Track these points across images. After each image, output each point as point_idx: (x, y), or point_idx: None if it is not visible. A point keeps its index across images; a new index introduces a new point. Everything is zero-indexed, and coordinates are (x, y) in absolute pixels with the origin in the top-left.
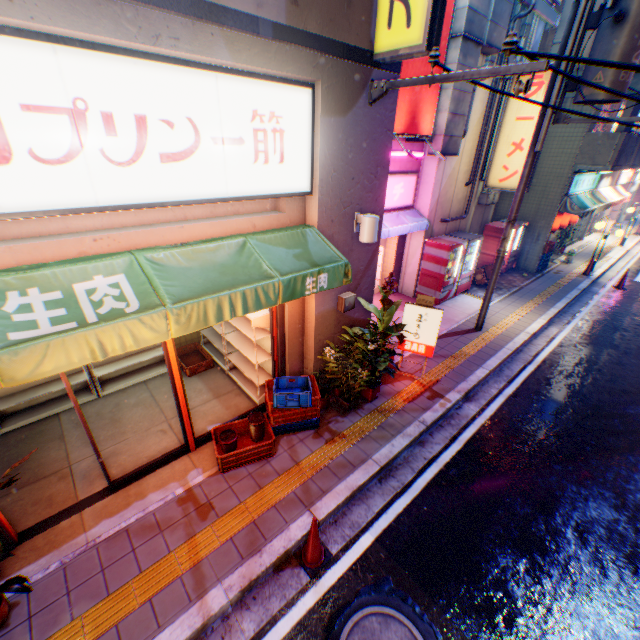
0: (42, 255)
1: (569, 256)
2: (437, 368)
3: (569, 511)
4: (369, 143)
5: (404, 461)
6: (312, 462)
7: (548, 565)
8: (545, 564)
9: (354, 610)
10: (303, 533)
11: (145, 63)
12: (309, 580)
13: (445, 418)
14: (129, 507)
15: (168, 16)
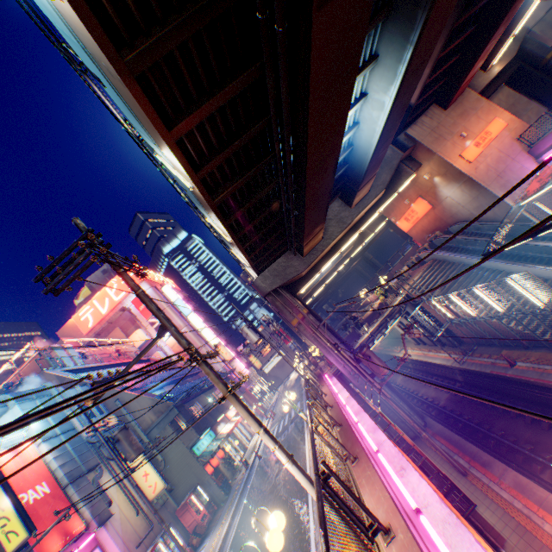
0: None
1: (238, 467)
2: None
3: None
4: None
5: None
6: None
7: None
8: None
9: None
10: None
11: None
12: None
13: None
14: None
15: None
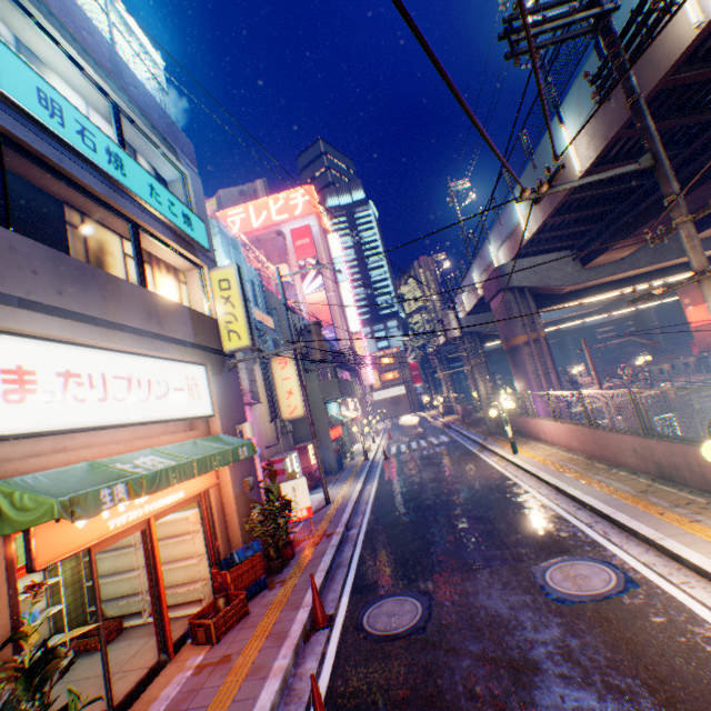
0: (104, 453)
1: (352, 454)
2: (320, 526)
3: (423, 529)
4: (233, 388)
5: (337, 566)
6: (282, 595)
7: (428, 546)
8: (427, 546)
9: (363, 615)
10: (308, 612)
11: (151, 359)
12: (329, 629)
13: (344, 541)
14: (149, 709)
15: (161, 342)
